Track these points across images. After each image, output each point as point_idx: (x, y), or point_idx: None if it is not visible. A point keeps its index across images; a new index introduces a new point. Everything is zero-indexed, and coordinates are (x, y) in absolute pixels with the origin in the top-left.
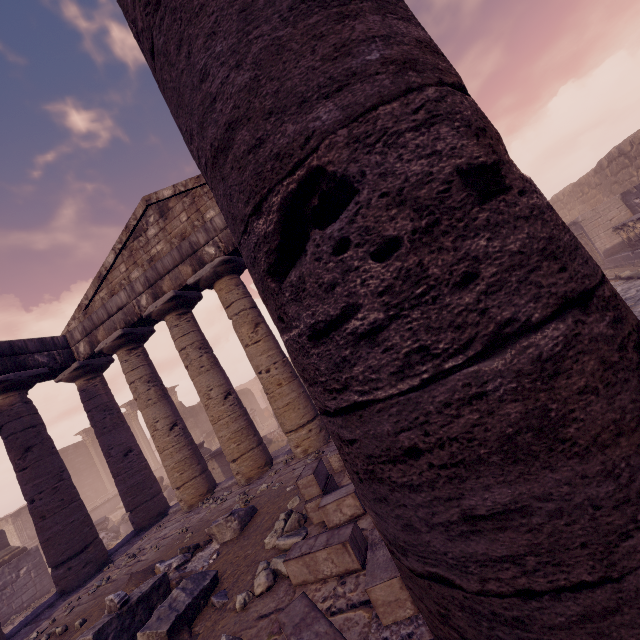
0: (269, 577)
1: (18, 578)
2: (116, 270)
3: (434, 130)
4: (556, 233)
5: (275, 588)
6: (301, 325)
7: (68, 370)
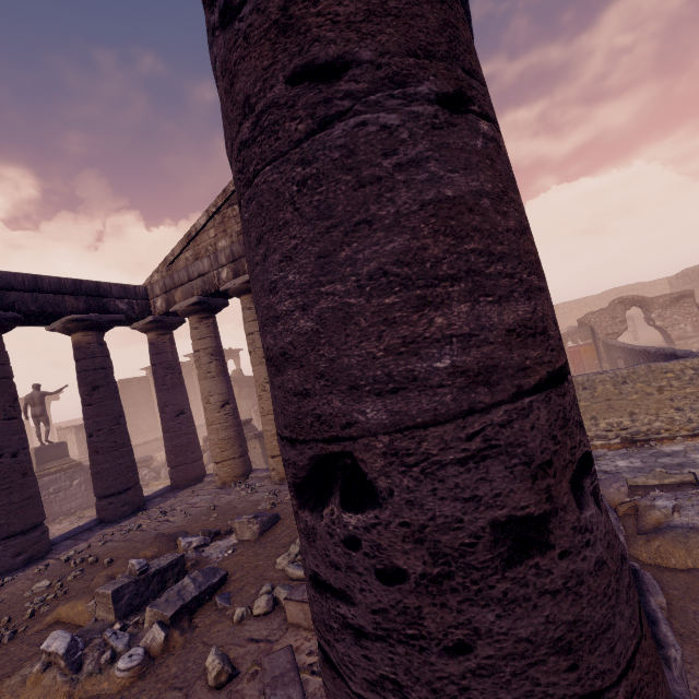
0: (269, 603)
1: (71, 487)
2: (205, 233)
3: (484, 466)
4: (586, 613)
5: (272, 616)
6: (306, 560)
7: (143, 321)
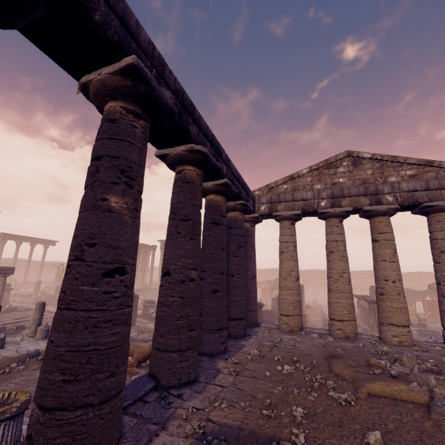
0: None
1: None
2: (303, 178)
3: None
4: None
5: None
6: None
7: (249, 215)
